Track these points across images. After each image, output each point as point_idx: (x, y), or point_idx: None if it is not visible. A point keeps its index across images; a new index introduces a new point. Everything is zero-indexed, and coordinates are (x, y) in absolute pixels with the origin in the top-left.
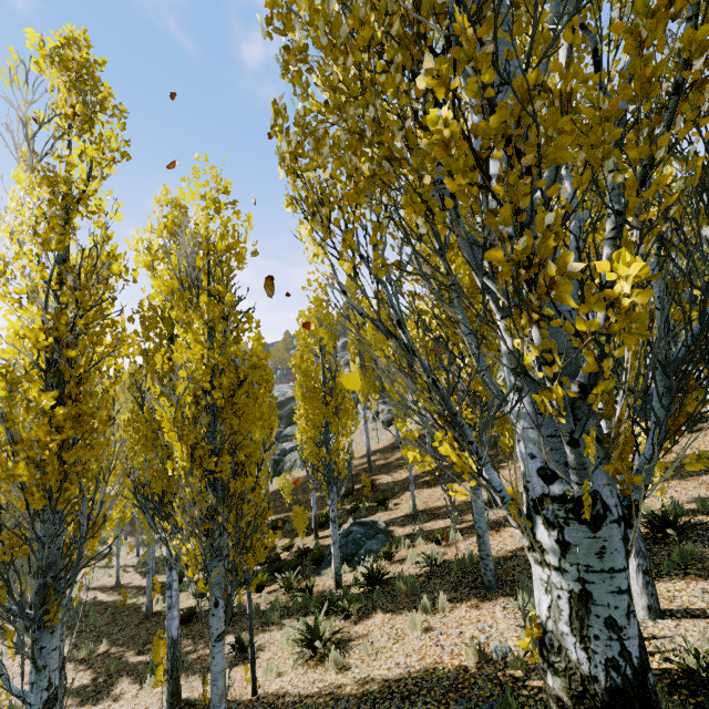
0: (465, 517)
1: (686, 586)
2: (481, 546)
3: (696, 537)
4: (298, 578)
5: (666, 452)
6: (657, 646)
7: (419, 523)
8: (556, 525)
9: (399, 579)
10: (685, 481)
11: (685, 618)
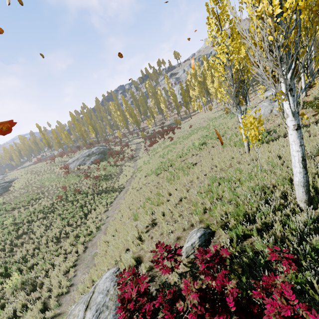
0: None
1: None
2: None
3: None
4: None
5: None
6: None
7: None
8: None
9: None
10: None
11: None
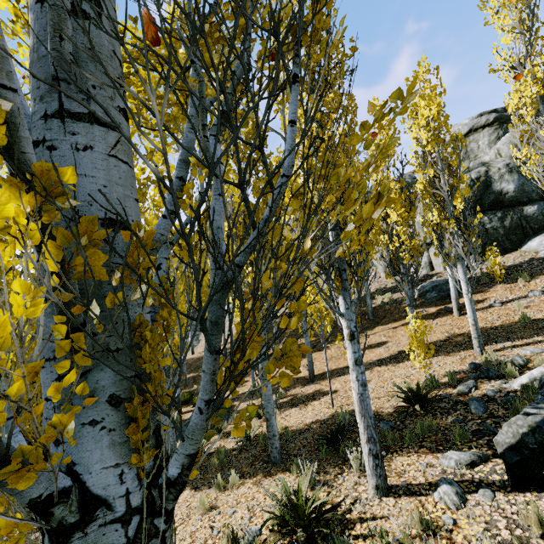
0: (289, 392)
1: (416, 460)
2: (268, 428)
3: (439, 409)
4: None
5: (214, 409)
6: (370, 530)
7: (255, 398)
8: (41, 529)
9: (217, 454)
10: (448, 356)
11: (404, 495)
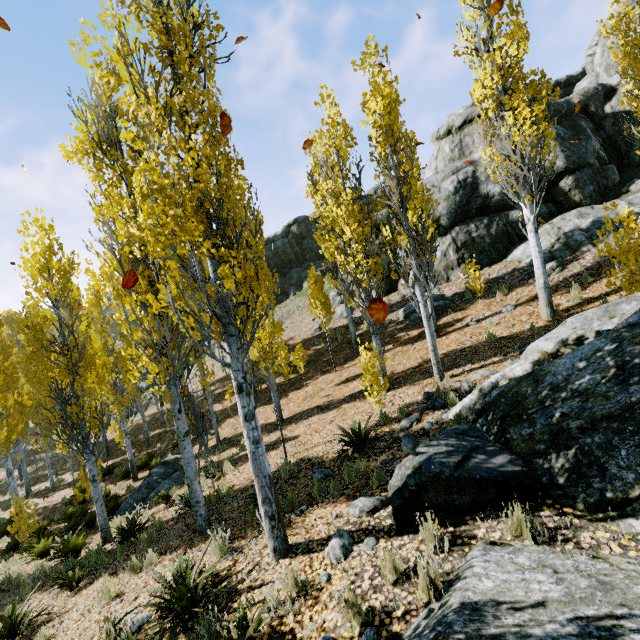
0: None
1: (331, 511)
2: (190, 495)
3: (377, 449)
4: (88, 533)
5: None
6: (249, 600)
7: (218, 453)
8: None
9: (152, 527)
10: (412, 386)
11: (301, 554)
